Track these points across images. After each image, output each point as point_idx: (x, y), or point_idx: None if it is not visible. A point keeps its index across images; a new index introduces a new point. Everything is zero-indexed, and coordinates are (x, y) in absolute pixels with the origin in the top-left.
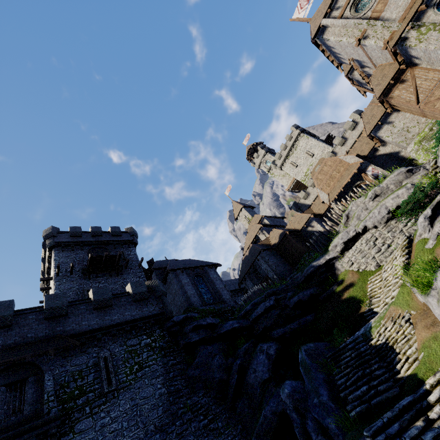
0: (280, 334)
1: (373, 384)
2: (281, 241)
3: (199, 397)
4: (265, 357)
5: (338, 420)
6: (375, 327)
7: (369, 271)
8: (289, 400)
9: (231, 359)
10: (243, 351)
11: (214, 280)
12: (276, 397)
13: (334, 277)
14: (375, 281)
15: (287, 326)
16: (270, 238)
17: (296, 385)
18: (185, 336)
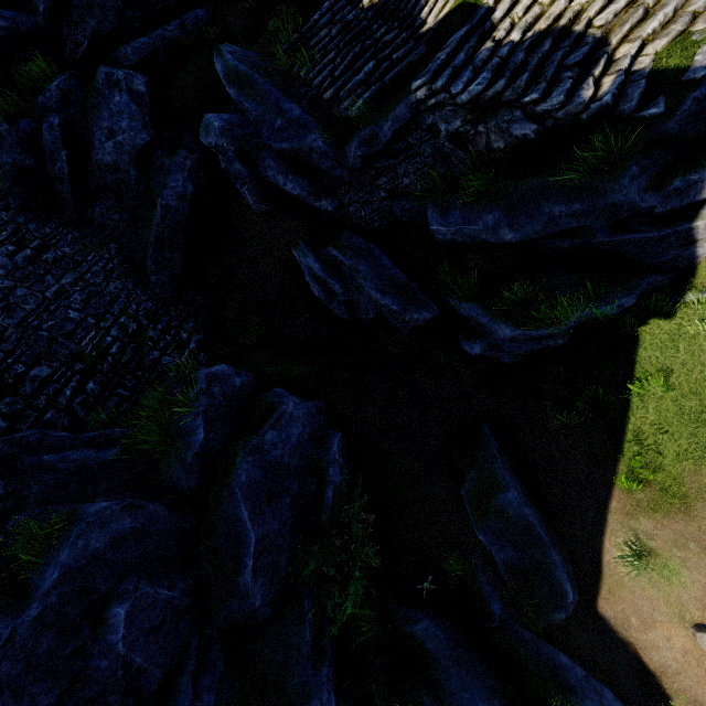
0: (143, 54)
1: (385, 55)
2: None
3: None
4: (128, 99)
5: (326, 134)
6: None
7: None
8: (227, 140)
9: (27, 123)
10: (57, 99)
11: None
12: (177, 171)
13: None
14: None
15: (157, 33)
16: None
17: (230, 117)
18: None
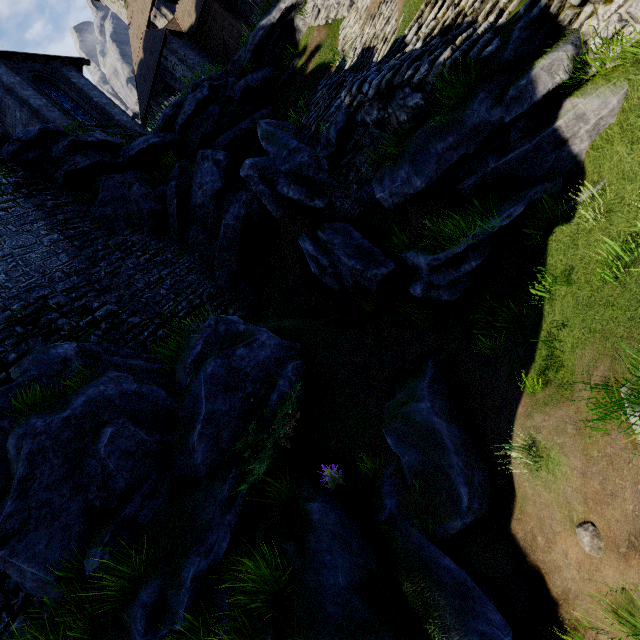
0: (228, 141)
1: None
2: (202, 19)
3: (125, 237)
4: (212, 164)
5: (311, 152)
6: (351, 47)
7: (341, 19)
8: (253, 170)
9: (161, 188)
10: (178, 172)
11: (85, 88)
12: (236, 202)
13: (294, 48)
14: (349, 22)
15: (237, 127)
16: (180, 20)
17: (259, 159)
18: (60, 165)
